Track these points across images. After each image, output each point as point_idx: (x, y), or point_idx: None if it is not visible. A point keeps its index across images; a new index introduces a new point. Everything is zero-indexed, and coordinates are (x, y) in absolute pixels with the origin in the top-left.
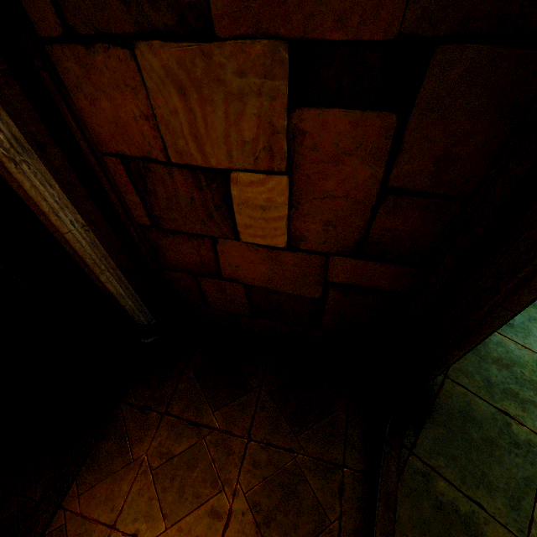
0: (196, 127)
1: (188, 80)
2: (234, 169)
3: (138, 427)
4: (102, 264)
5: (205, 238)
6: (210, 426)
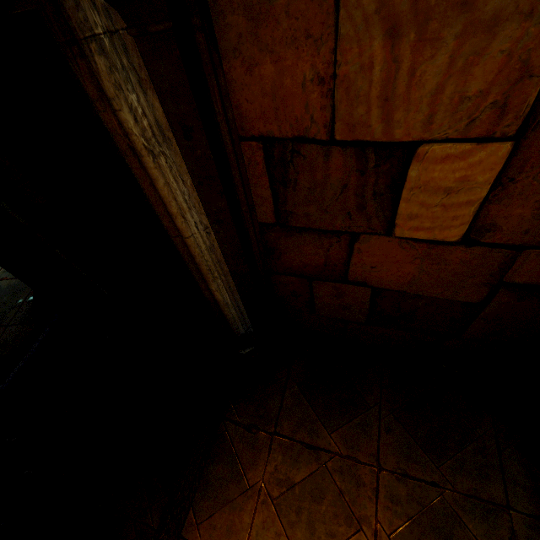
0: (393, 85)
1: (410, 11)
2: (427, 141)
3: (247, 448)
4: (216, 271)
5: (343, 235)
6: (329, 450)
